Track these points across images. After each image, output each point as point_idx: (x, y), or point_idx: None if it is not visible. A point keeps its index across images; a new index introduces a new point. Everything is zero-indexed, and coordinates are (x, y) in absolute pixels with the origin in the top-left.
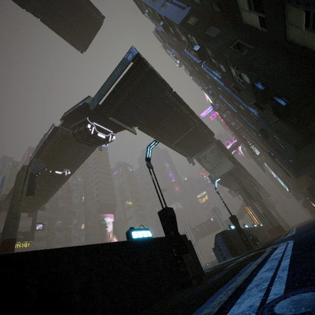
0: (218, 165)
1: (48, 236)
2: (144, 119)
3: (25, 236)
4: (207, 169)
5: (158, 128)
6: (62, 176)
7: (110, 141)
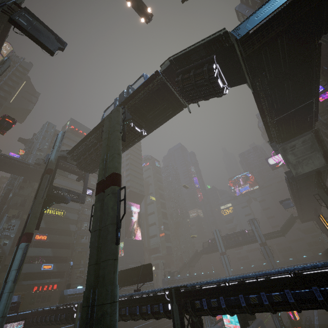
0: (306, 159)
1: (79, 210)
2: (272, 73)
3: (78, 198)
4: (290, 163)
5: (276, 90)
6: (139, 135)
7: (222, 95)
